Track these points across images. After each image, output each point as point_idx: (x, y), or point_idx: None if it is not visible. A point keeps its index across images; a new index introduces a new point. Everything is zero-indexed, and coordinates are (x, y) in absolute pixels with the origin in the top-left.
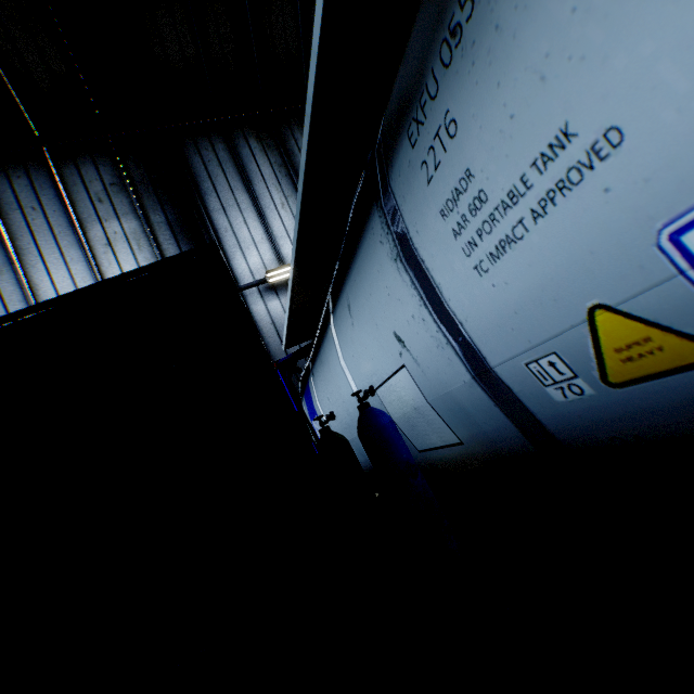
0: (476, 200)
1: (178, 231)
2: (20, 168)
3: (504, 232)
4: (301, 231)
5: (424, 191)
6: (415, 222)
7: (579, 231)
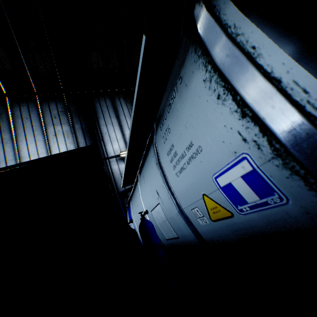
0: (175, 153)
1: (85, 132)
2: (25, 102)
3: (181, 165)
4: (130, 144)
5: (163, 145)
6: (161, 154)
7: (197, 171)
